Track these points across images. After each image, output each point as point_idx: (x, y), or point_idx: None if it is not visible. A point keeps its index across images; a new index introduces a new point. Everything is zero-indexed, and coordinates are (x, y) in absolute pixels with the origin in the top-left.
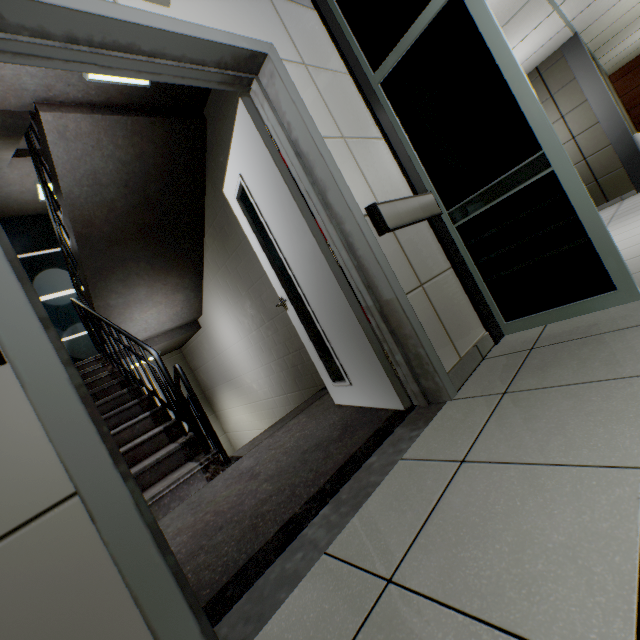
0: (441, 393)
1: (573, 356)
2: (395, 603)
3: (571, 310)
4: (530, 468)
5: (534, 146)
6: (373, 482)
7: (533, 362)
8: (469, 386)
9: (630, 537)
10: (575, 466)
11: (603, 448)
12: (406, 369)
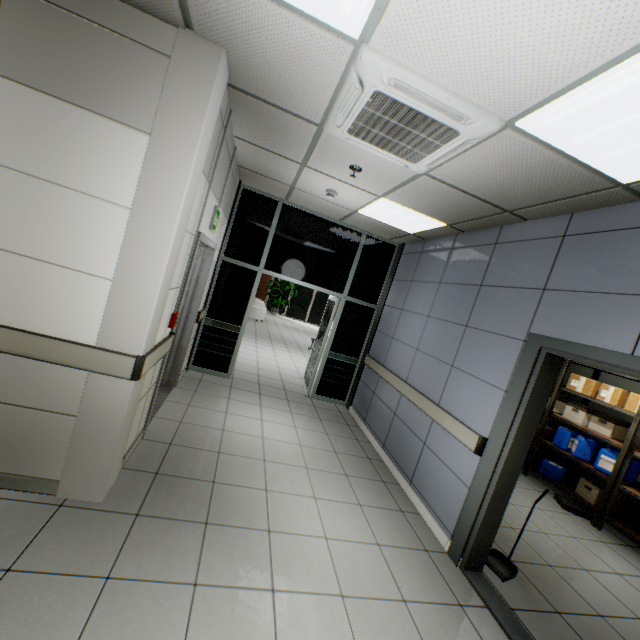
0: (175, 383)
1: (214, 388)
2: (185, 424)
3: (214, 373)
4: (207, 409)
5: (241, 324)
6: (159, 404)
7: (203, 385)
8: (182, 385)
9: (224, 419)
10: (216, 410)
11: (221, 409)
12: (170, 370)
